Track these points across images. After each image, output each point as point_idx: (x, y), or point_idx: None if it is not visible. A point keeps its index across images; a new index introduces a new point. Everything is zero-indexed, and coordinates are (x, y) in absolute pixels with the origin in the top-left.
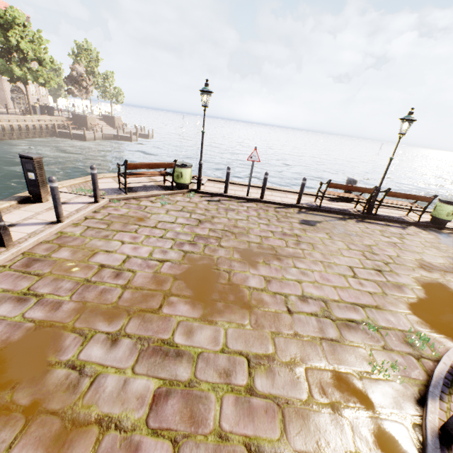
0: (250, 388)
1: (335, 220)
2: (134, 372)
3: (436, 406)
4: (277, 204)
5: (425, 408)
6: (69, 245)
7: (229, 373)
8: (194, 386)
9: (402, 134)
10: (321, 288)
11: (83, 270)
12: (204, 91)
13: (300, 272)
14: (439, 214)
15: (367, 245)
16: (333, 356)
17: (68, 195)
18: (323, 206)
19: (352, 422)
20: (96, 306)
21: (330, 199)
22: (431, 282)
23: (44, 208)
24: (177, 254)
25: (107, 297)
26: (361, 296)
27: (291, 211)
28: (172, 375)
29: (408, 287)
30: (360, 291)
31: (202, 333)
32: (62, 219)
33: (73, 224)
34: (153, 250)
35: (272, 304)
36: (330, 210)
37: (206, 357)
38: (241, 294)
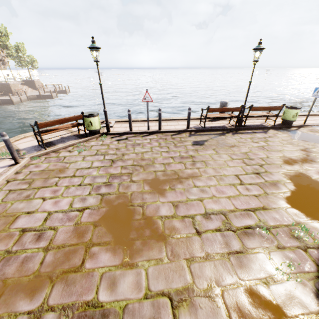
0: None
1: (217, 136)
2: None
3: None
4: (172, 132)
5: None
6: None
7: None
8: None
9: (256, 61)
10: (219, 201)
11: (3, 240)
12: (92, 48)
13: (200, 190)
14: (287, 117)
15: (244, 152)
16: (242, 269)
17: None
18: (207, 126)
19: None
20: (17, 282)
21: (211, 119)
22: (295, 174)
23: None
24: (95, 199)
25: (29, 266)
26: (250, 201)
27: (184, 135)
28: None
29: (281, 182)
30: (248, 196)
31: (124, 282)
32: None
33: None
34: (72, 201)
35: (183, 228)
36: (212, 129)
37: (131, 310)
38: (155, 226)
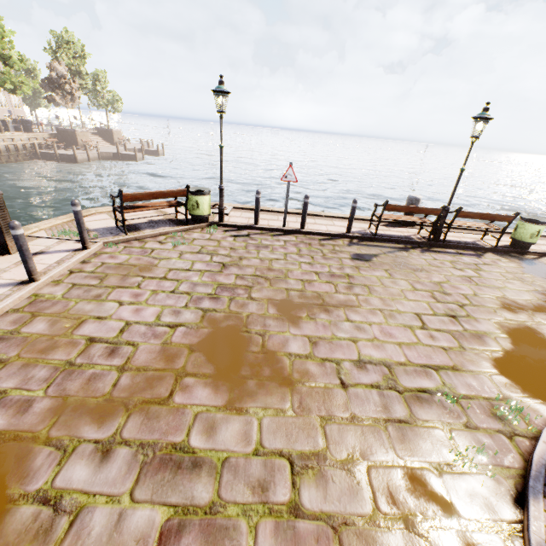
0: (294, 506)
1: (395, 251)
2: (134, 499)
3: (540, 508)
4: (322, 235)
5: (526, 511)
6: (45, 314)
7: (266, 486)
8: (217, 512)
9: (475, 137)
10: (383, 347)
11: (64, 348)
12: (218, 92)
13: (355, 326)
14: (522, 236)
15: (437, 282)
16: (403, 445)
17: (47, 241)
18: (380, 234)
19: (432, 544)
20: (81, 402)
21: (388, 223)
22: (518, 327)
23: (13, 262)
24: (193, 314)
25: (98, 386)
26: (433, 355)
27: (341, 243)
28: (187, 498)
29: (491, 336)
30: (432, 348)
31: (227, 429)
32: (36, 276)
33: (53, 282)
34: (161, 312)
35: (321, 375)
36: (388, 239)
37: (234, 465)
38: (279, 366)
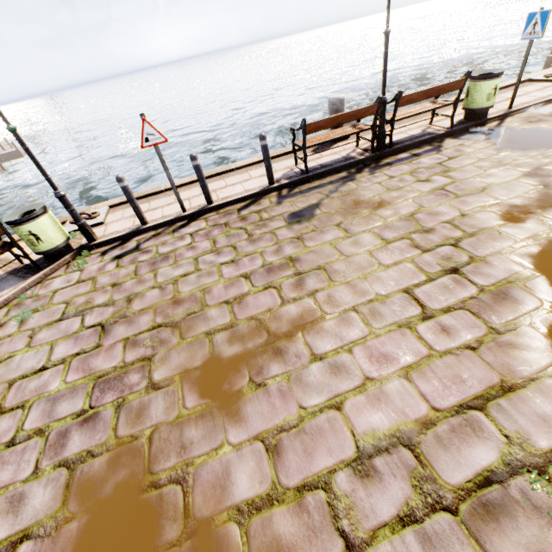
0: None
1: (339, 187)
2: None
3: None
4: (240, 202)
5: None
6: None
7: None
8: None
9: None
10: (385, 396)
11: None
12: None
13: (329, 368)
14: (477, 102)
15: (408, 216)
16: None
17: None
18: (312, 167)
19: None
20: None
21: (317, 147)
22: (541, 249)
23: None
24: (49, 489)
25: None
26: (463, 372)
27: (267, 203)
28: None
29: (518, 284)
30: (455, 356)
31: None
32: None
33: None
34: None
35: (306, 545)
36: (324, 171)
37: None
38: None
